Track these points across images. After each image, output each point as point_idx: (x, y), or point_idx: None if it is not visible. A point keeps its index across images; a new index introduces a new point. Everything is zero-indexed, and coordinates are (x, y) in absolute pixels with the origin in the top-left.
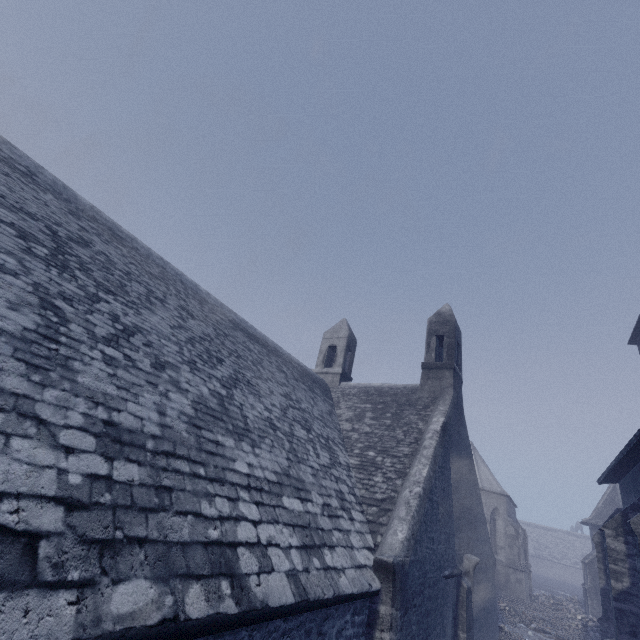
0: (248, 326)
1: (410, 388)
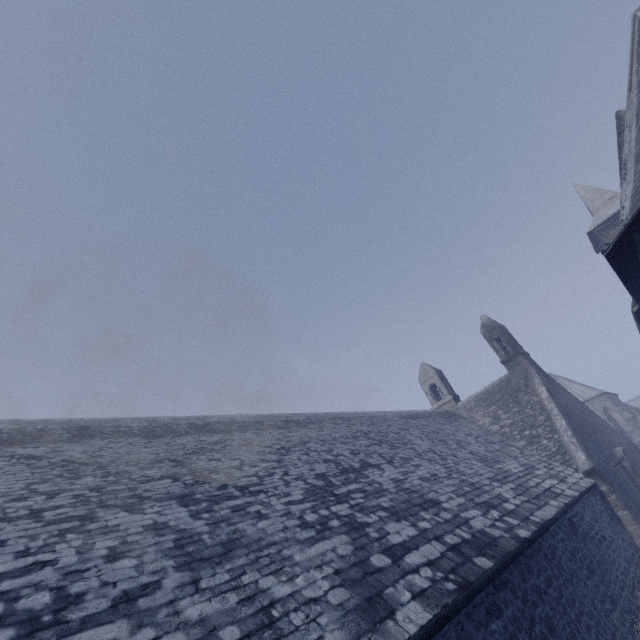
0: (400, 413)
1: (504, 380)
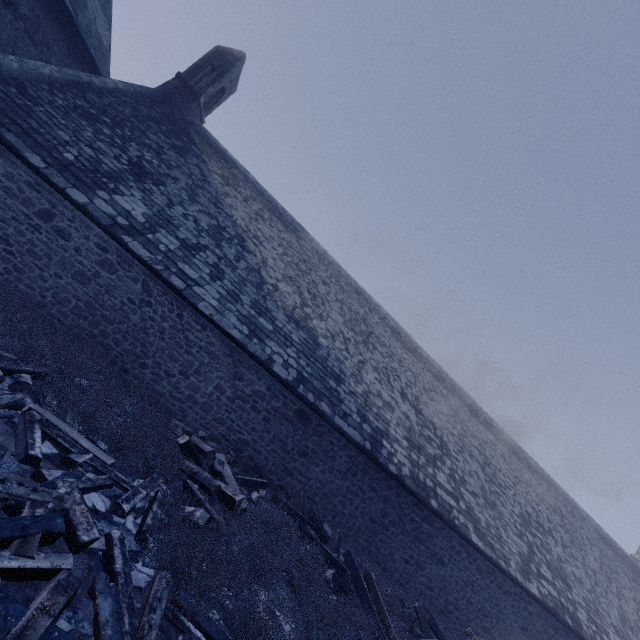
0: (599, 528)
1: None
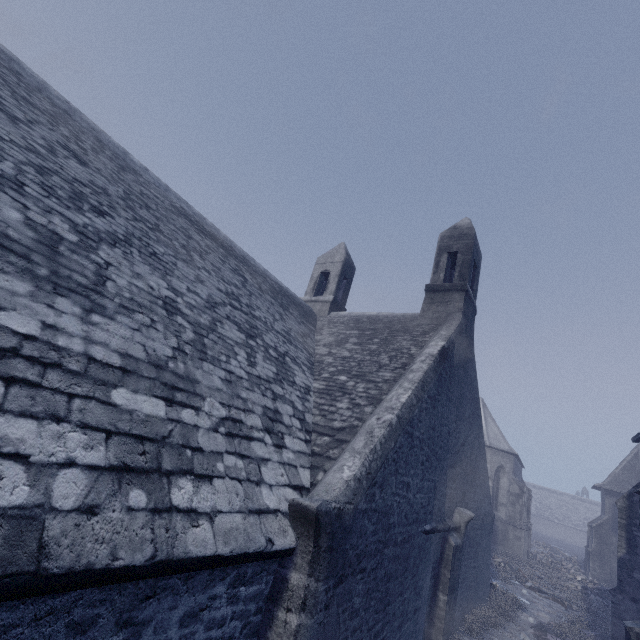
0: (206, 223)
1: (410, 316)
